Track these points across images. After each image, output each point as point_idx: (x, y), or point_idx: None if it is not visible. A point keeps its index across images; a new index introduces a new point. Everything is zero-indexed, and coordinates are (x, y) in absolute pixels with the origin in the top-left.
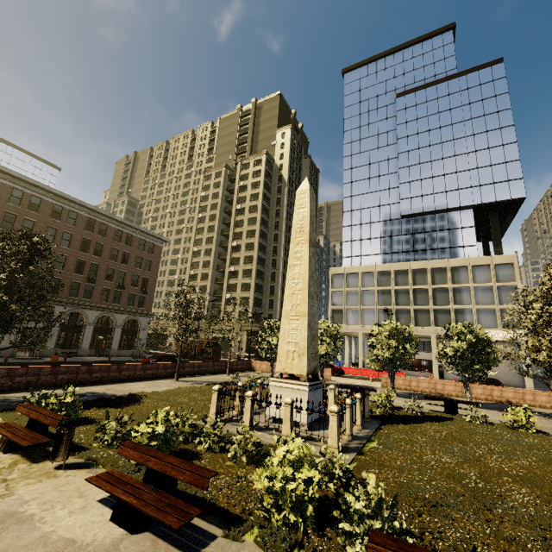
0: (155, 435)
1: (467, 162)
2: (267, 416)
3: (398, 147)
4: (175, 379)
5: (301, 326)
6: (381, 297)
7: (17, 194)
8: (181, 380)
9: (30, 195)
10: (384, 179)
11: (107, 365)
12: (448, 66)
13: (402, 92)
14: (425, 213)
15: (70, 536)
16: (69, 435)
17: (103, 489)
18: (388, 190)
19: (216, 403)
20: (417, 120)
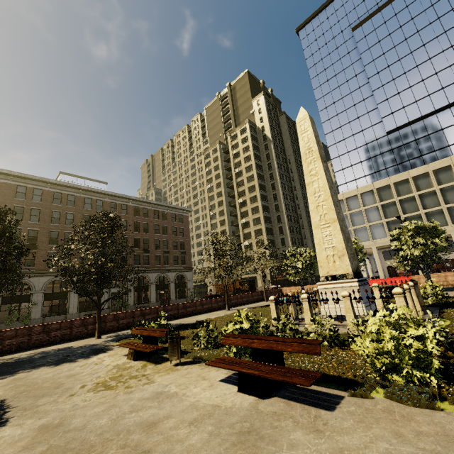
0: (244, 330)
1: (445, 60)
2: (323, 316)
3: (367, 72)
4: (227, 309)
5: (334, 231)
6: (386, 211)
7: (88, 201)
8: (231, 309)
9: (96, 200)
10: (360, 106)
11: (175, 304)
12: None
13: (357, 24)
14: (411, 122)
15: (212, 403)
16: (178, 339)
17: (224, 368)
18: (367, 114)
19: (275, 310)
20: (380, 42)
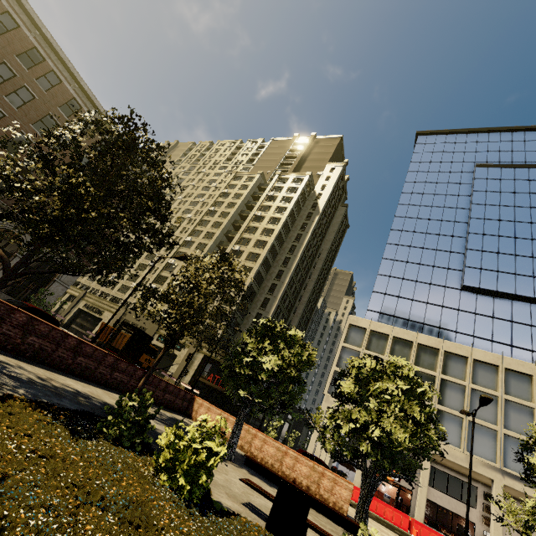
0: None
1: None
2: None
3: (472, 211)
4: None
5: None
6: None
7: None
8: None
9: (4, 9)
10: (445, 240)
11: None
12: None
13: (484, 164)
14: (499, 293)
15: None
16: None
17: None
18: (448, 252)
19: None
20: (501, 193)
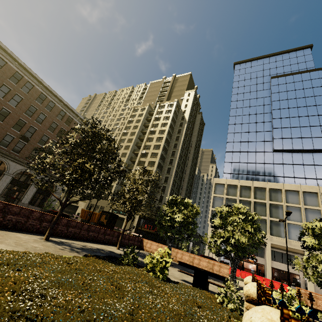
0: None
1: None
2: None
3: (273, 105)
4: (44, 237)
5: None
6: (256, 208)
7: None
8: (53, 241)
9: None
10: (260, 125)
11: None
12: (308, 66)
13: (275, 76)
14: (294, 150)
15: None
16: None
17: None
18: (263, 132)
19: None
20: (287, 91)
